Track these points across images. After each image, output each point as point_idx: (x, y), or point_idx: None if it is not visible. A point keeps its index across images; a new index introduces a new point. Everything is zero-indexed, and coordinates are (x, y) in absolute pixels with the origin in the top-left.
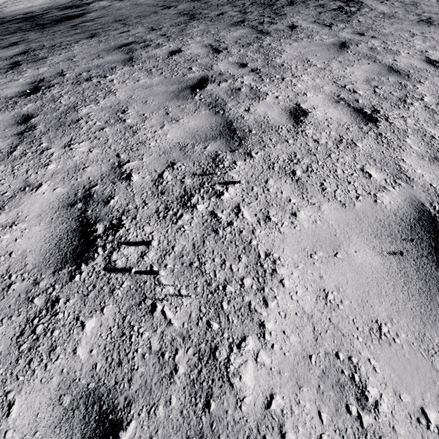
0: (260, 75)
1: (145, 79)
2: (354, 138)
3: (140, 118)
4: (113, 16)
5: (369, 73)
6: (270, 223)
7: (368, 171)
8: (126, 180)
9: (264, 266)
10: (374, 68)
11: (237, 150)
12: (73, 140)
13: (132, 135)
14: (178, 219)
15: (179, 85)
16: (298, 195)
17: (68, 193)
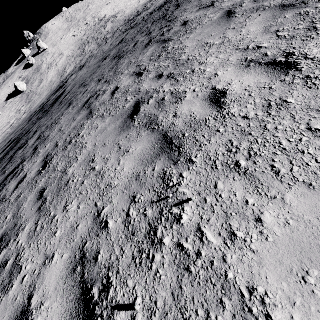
0: (175, 77)
1: (101, 124)
2: (282, 95)
3: (103, 161)
4: (78, 83)
5: (264, 22)
6: (238, 241)
7: (316, 127)
8: (105, 229)
9: (253, 311)
10: (266, 16)
11: (179, 160)
12: (68, 202)
13: (101, 180)
14: (152, 263)
15: (122, 118)
16: (253, 192)
17: (70, 258)
